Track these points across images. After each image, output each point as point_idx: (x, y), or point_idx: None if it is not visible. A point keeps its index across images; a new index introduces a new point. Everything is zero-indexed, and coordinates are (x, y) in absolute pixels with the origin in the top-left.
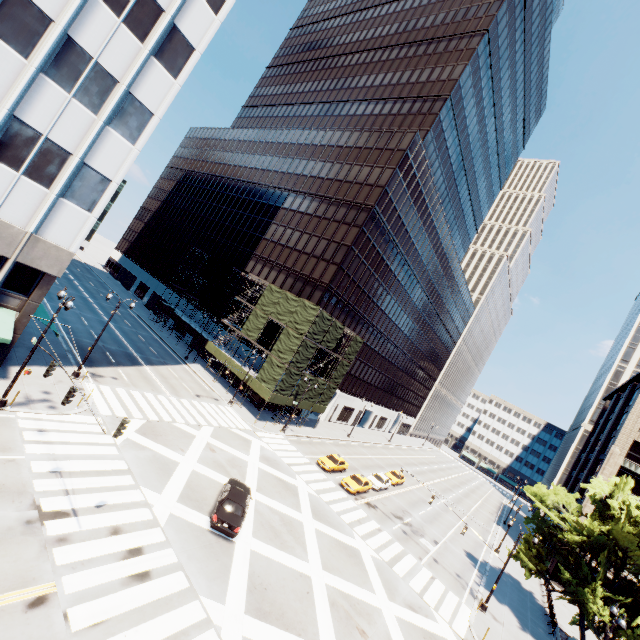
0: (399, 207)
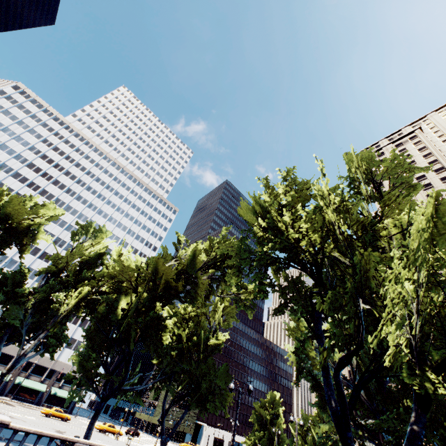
0: None
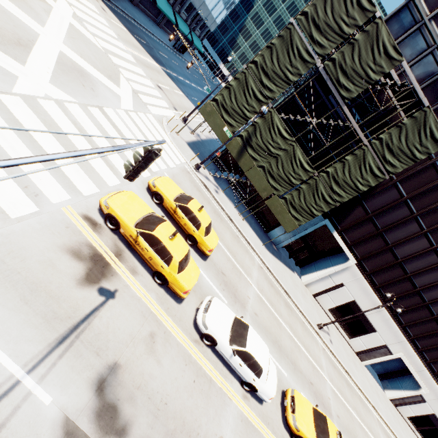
0: None
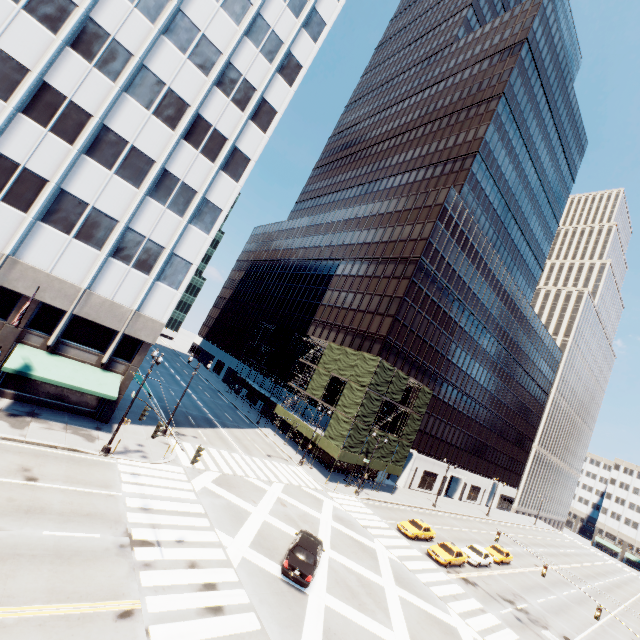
0: (447, 255)
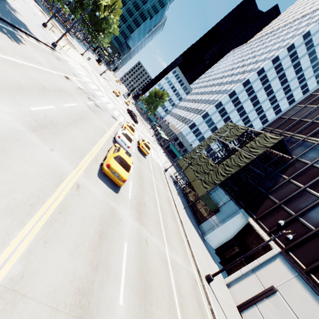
0: None
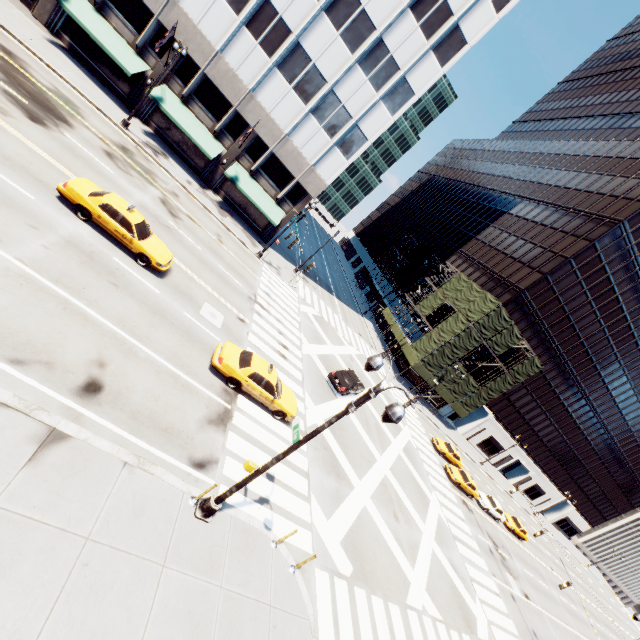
0: None
